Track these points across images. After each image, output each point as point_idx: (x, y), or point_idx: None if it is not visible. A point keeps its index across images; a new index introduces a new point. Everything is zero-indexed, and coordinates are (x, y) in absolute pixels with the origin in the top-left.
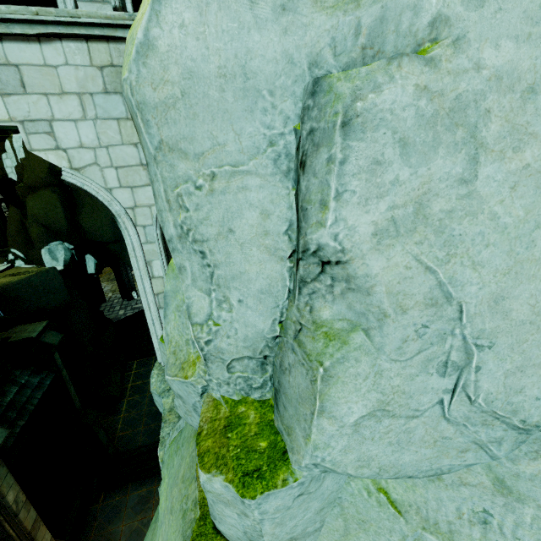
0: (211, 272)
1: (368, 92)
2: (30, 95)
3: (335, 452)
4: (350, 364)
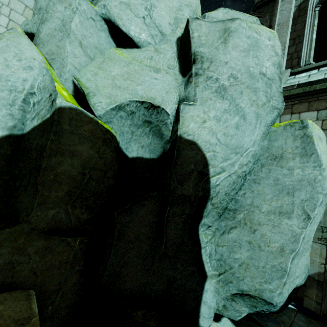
0: None
1: None
2: None
3: (112, 4)
4: None
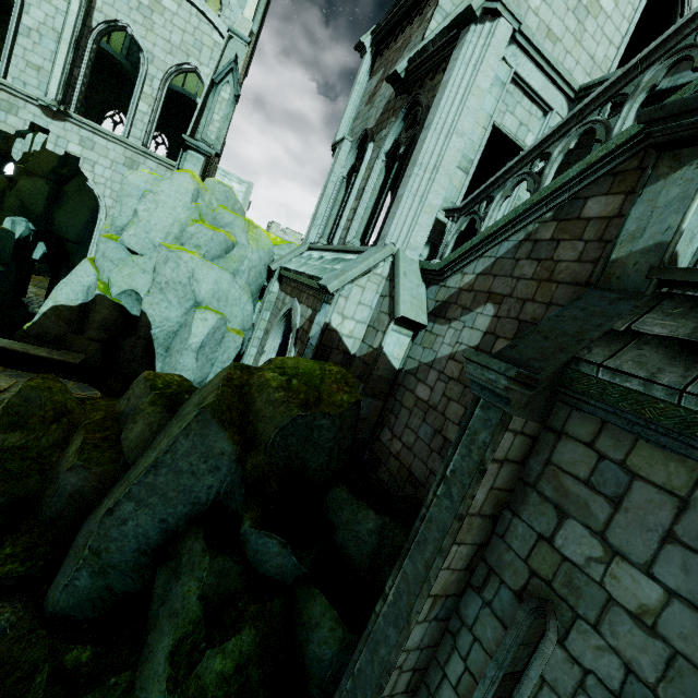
0: (121, 210)
1: (148, 195)
2: (94, 152)
3: (126, 238)
4: (134, 226)
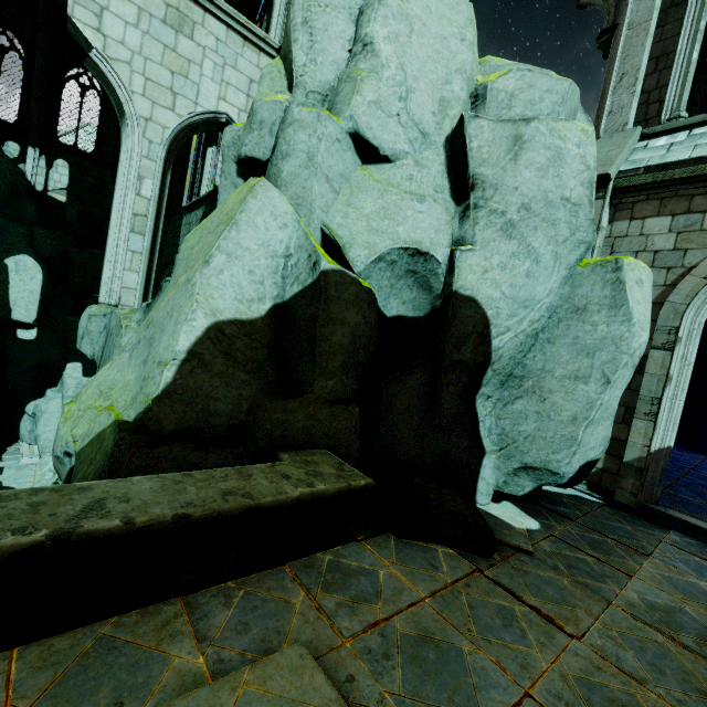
0: (312, 45)
1: None
2: None
3: (360, 112)
4: (370, 80)
